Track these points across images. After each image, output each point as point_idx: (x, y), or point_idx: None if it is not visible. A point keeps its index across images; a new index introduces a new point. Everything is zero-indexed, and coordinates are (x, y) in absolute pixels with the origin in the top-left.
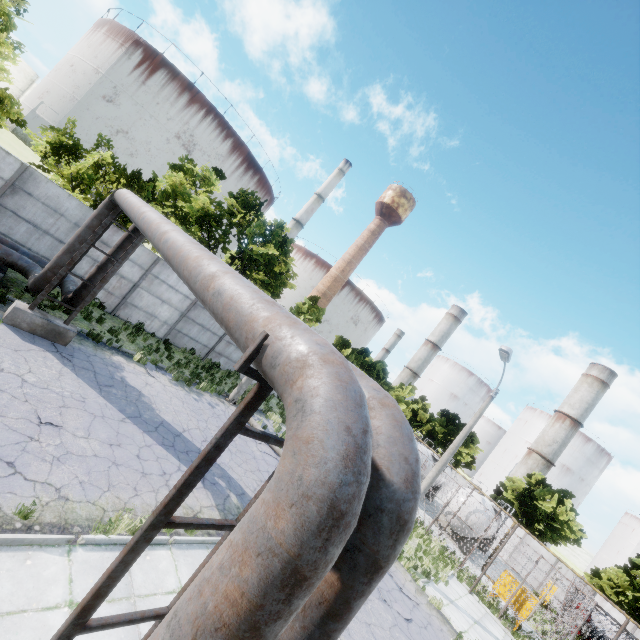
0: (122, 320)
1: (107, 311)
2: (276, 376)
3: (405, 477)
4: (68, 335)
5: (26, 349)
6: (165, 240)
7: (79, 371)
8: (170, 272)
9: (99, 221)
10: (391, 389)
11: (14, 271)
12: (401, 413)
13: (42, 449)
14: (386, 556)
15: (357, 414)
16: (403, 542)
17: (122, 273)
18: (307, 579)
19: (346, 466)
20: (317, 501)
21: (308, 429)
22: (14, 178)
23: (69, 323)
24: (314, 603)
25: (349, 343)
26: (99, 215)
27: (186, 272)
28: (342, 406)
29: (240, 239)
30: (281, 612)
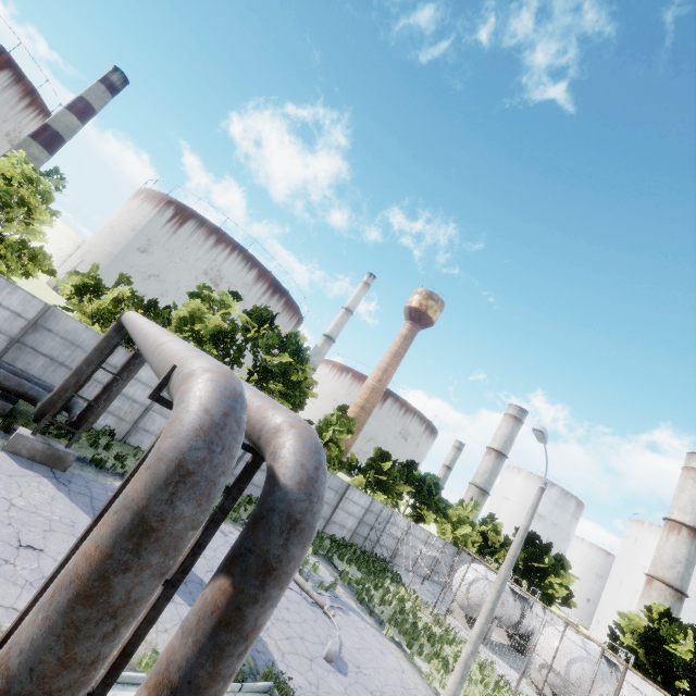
0: (133, 447)
1: (117, 439)
2: (173, 393)
3: (299, 480)
4: (68, 459)
5: (22, 475)
6: (141, 334)
7: (74, 496)
8: None
9: (107, 343)
10: (449, 507)
11: (26, 404)
12: (311, 433)
13: (15, 572)
14: (277, 556)
15: (220, 402)
16: (298, 544)
17: (134, 397)
18: (154, 530)
19: (198, 435)
20: (167, 462)
21: (175, 414)
22: (37, 317)
23: (70, 447)
24: (207, 614)
25: (389, 454)
26: (107, 337)
27: (146, 350)
28: (207, 396)
29: (255, 352)
30: (130, 563)
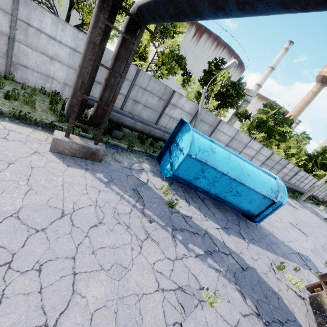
0: None
1: None
2: None
3: None
4: (326, 209)
5: None
6: None
7: None
8: (313, 179)
9: None
10: None
11: None
12: None
13: None
14: None
15: None
16: None
17: (305, 183)
18: None
19: None
20: None
21: None
22: (303, 176)
23: (325, 207)
24: None
25: None
26: None
27: None
28: None
29: None
30: None
